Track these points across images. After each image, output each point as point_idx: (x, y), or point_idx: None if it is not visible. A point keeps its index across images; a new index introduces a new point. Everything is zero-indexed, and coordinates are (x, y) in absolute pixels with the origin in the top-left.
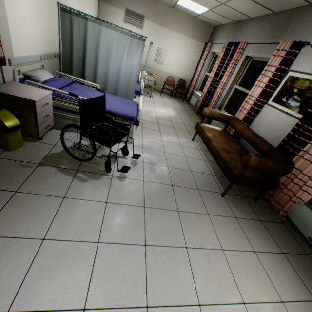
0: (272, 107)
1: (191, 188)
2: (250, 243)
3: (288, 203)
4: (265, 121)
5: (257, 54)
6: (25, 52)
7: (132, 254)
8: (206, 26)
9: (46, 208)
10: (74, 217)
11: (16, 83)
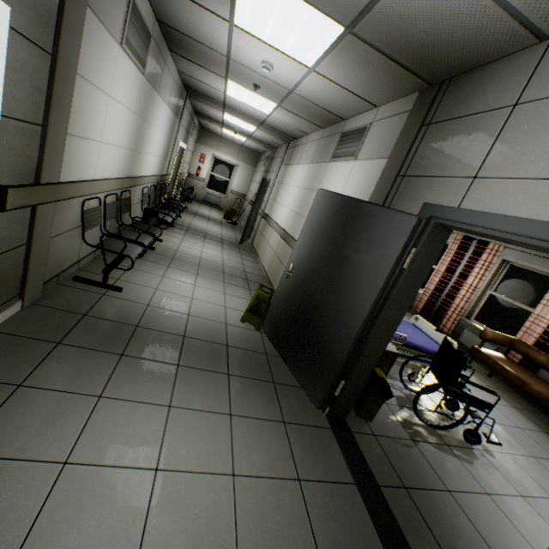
0: None
1: None
2: None
3: None
4: None
5: (524, 263)
6: None
7: None
8: None
9: (496, 514)
10: (527, 525)
11: None
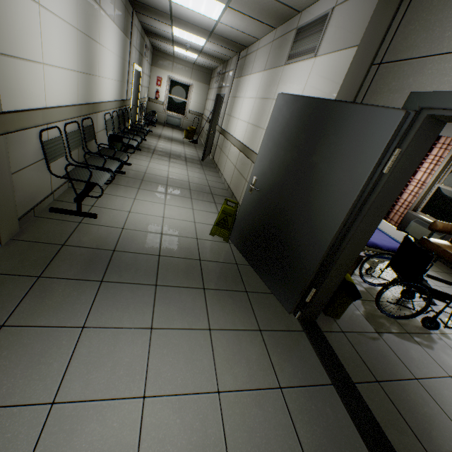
0: None
1: None
2: None
3: None
4: None
5: None
6: None
7: None
8: None
9: None
10: None
11: None
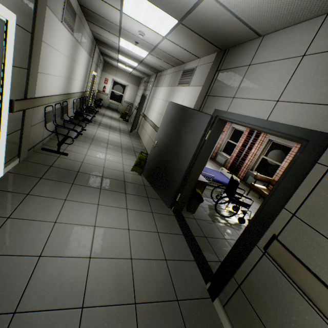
0: None
1: None
2: None
3: None
4: None
5: (278, 141)
6: None
7: None
8: None
9: None
10: None
11: None
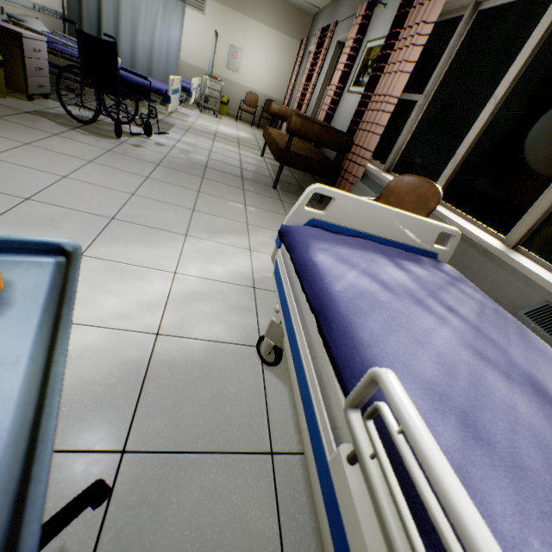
0: (351, 92)
1: (233, 175)
2: (286, 212)
3: (347, 186)
4: (345, 114)
5: (346, 35)
6: None
7: (130, 176)
8: (302, 15)
9: (33, 134)
10: (66, 146)
11: None
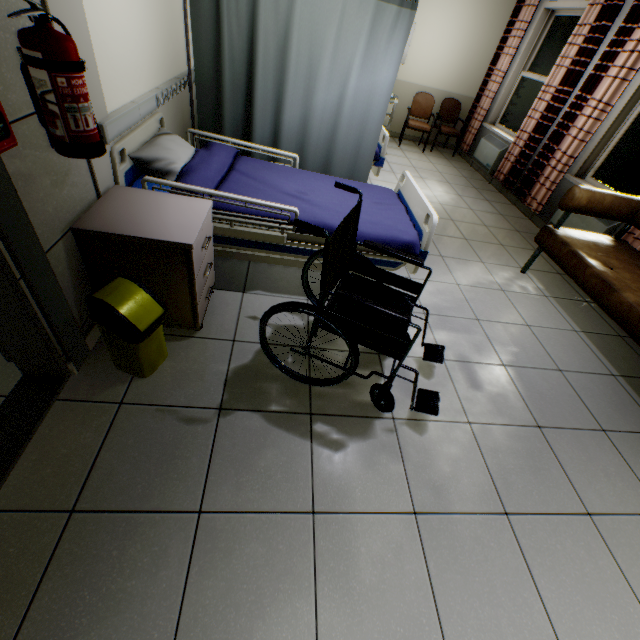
0: None
1: (587, 430)
2: None
3: None
4: None
5: None
6: (125, 93)
7: None
8: None
9: (286, 560)
10: (361, 580)
11: (124, 191)
